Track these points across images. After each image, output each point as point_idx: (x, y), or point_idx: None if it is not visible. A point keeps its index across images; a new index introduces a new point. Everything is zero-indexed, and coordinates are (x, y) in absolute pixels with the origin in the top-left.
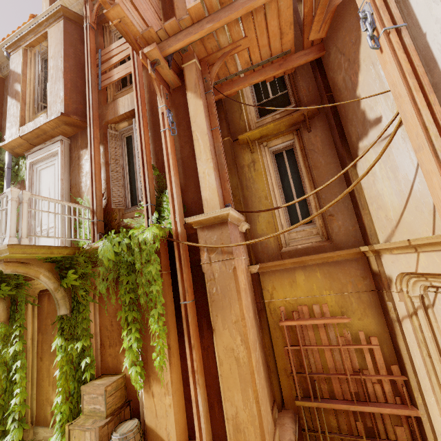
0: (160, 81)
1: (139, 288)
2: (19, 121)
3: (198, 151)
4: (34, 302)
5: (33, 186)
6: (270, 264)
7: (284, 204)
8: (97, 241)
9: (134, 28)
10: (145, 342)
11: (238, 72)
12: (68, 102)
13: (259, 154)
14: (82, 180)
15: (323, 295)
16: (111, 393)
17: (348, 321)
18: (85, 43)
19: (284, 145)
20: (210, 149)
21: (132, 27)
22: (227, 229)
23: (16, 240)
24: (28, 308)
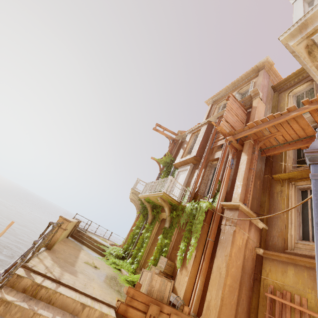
0: (232, 147)
1: (193, 224)
2: (181, 157)
3: (238, 177)
4: (159, 221)
5: (176, 179)
6: (270, 252)
7: (300, 223)
8: (187, 203)
9: (225, 131)
10: (188, 249)
11: (278, 144)
12: (198, 152)
13: (286, 187)
14: (192, 180)
15: (305, 291)
16: (168, 265)
17: (317, 316)
18: (211, 132)
19: (307, 186)
20: (243, 177)
21: (224, 131)
22: (237, 212)
23: (166, 191)
24: (157, 222)
